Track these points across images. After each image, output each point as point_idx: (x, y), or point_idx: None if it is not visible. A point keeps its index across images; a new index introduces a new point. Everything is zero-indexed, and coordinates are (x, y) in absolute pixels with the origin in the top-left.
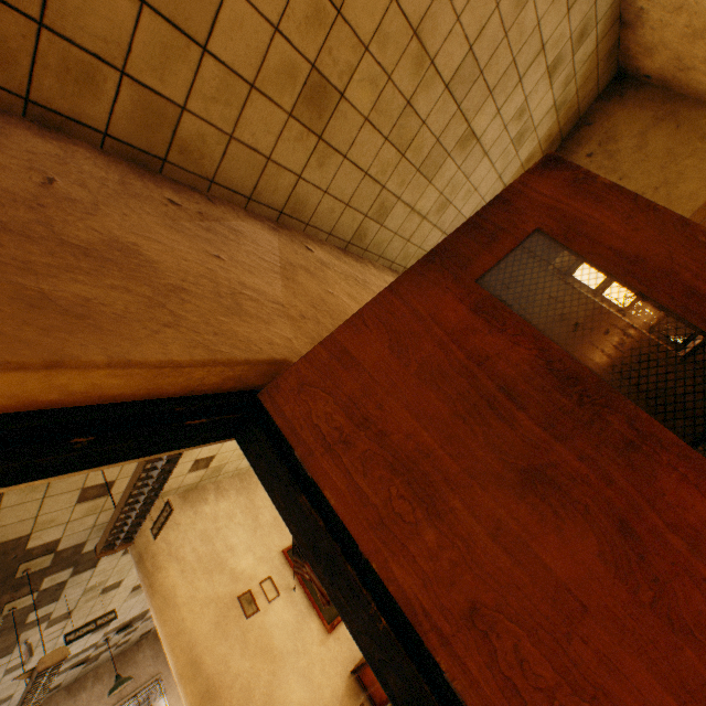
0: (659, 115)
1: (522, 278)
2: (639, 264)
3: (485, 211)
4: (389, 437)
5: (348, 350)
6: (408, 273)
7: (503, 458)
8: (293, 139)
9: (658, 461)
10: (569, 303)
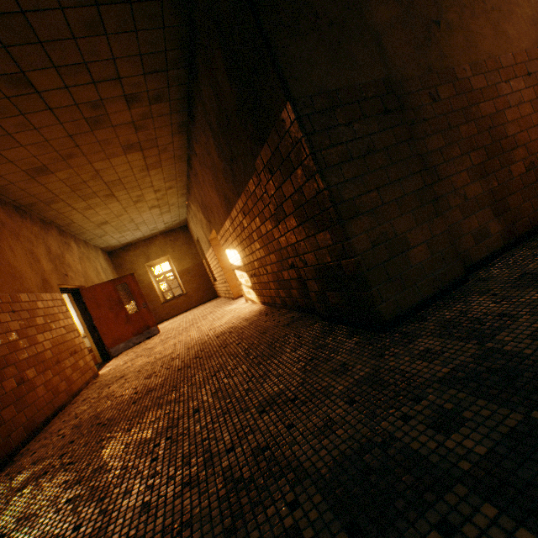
0: (188, 242)
1: (137, 263)
2: (134, 291)
3: (122, 277)
4: (98, 300)
5: (96, 288)
6: (108, 281)
7: (110, 306)
8: (93, 226)
9: (123, 309)
10: (145, 277)
